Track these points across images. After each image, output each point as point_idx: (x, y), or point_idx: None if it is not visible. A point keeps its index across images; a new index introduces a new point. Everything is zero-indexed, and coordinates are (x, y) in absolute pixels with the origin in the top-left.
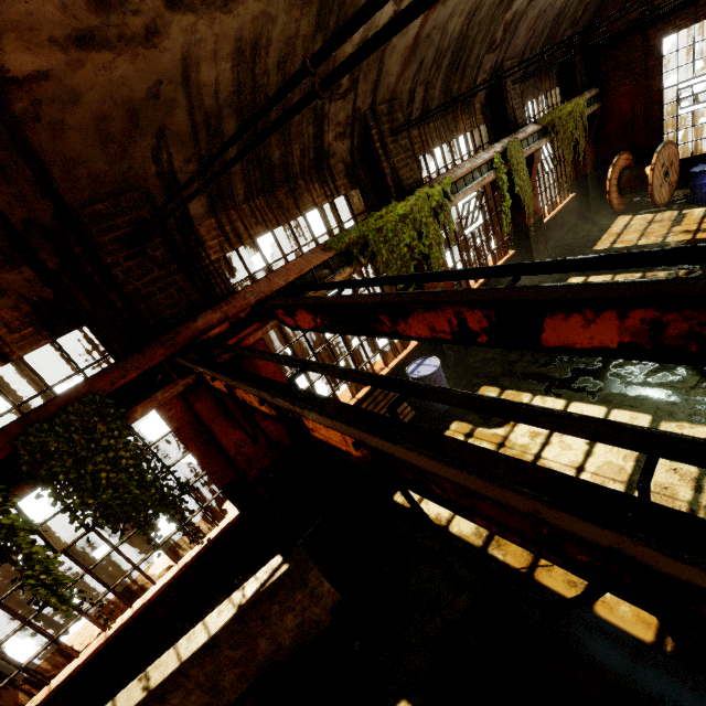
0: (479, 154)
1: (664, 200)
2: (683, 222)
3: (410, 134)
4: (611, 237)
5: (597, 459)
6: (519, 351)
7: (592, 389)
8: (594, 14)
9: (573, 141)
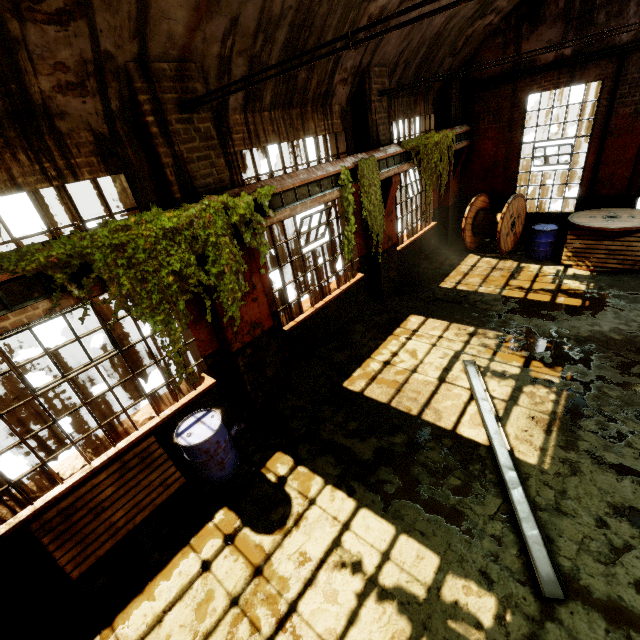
0: (323, 165)
1: (508, 248)
2: (519, 276)
3: (230, 117)
4: (458, 276)
5: (360, 633)
6: (333, 404)
7: (389, 491)
8: (474, 51)
9: (436, 173)
